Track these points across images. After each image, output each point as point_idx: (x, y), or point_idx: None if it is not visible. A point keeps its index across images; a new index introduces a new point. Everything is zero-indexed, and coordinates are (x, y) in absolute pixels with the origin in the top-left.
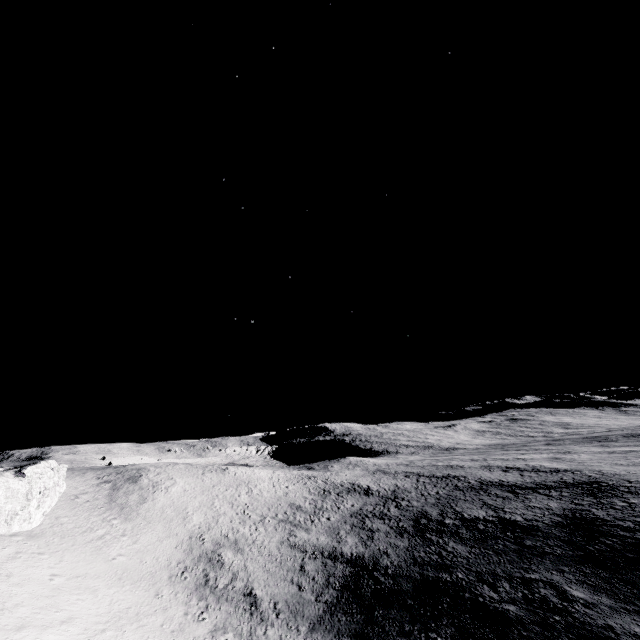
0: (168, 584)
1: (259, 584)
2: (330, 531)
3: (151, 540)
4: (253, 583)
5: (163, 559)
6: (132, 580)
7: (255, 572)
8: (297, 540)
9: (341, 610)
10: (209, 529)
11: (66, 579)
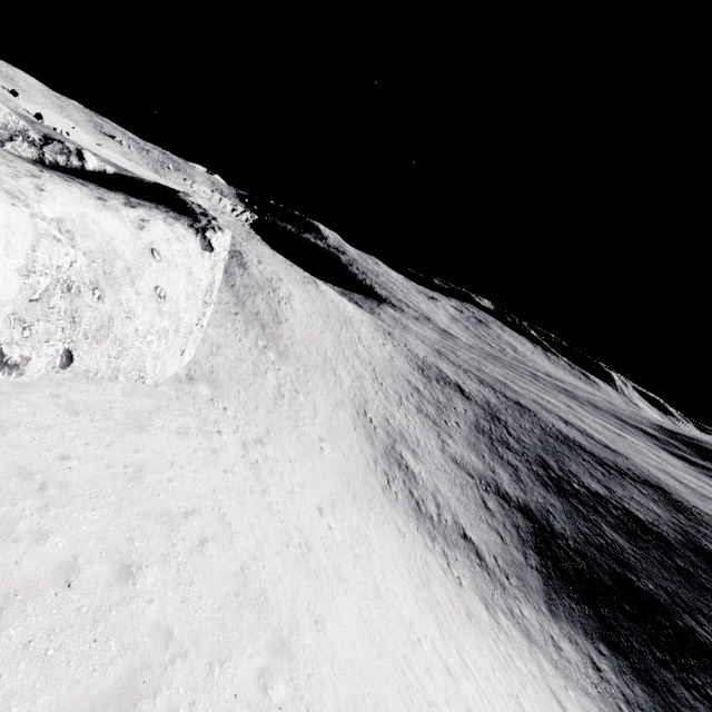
0: (390, 506)
1: (464, 521)
2: (473, 449)
3: (327, 409)
4: (458, 518)
5: (357, 452)
6: (364, 499)
7: (450, 499)
8: (453, 453)
9: (562, 590)
10: (365, 401)
11: (332, 517)
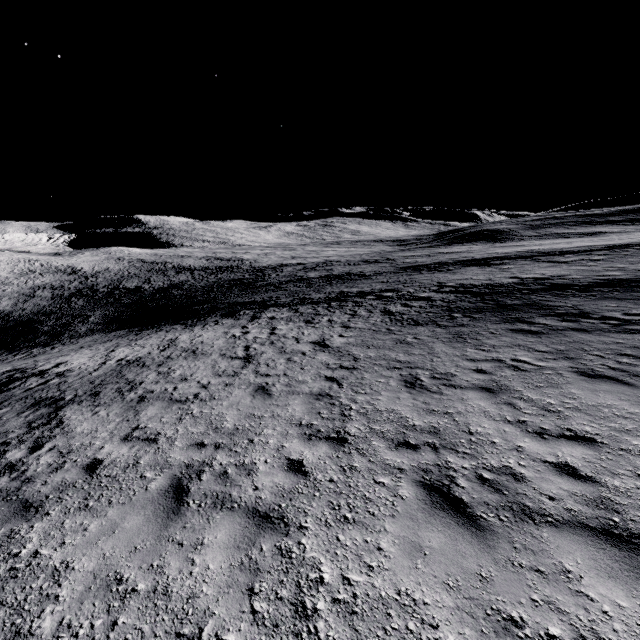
0: None
1: None
2: None
3: None
4: None
5: None
6: None
7: None
8: None
9: None
10: None
11: None
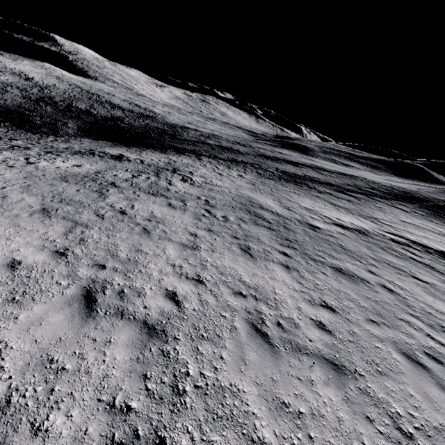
0: None
1: None
2: None
3: None
4: None
5: None
6: None
7: None
8: None
9: None
10: None
11: None
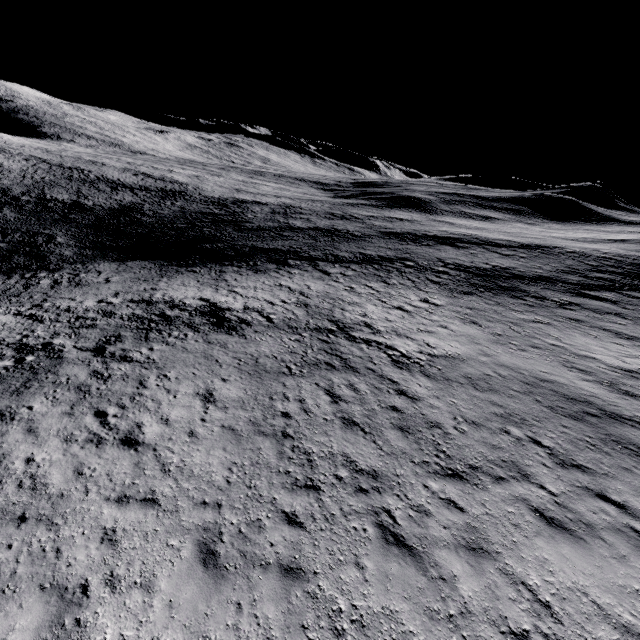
0: None
1: None
2: None
3: None
4: None
5: None
6: None
7: None
8: None
9: None
10: None
11: None
